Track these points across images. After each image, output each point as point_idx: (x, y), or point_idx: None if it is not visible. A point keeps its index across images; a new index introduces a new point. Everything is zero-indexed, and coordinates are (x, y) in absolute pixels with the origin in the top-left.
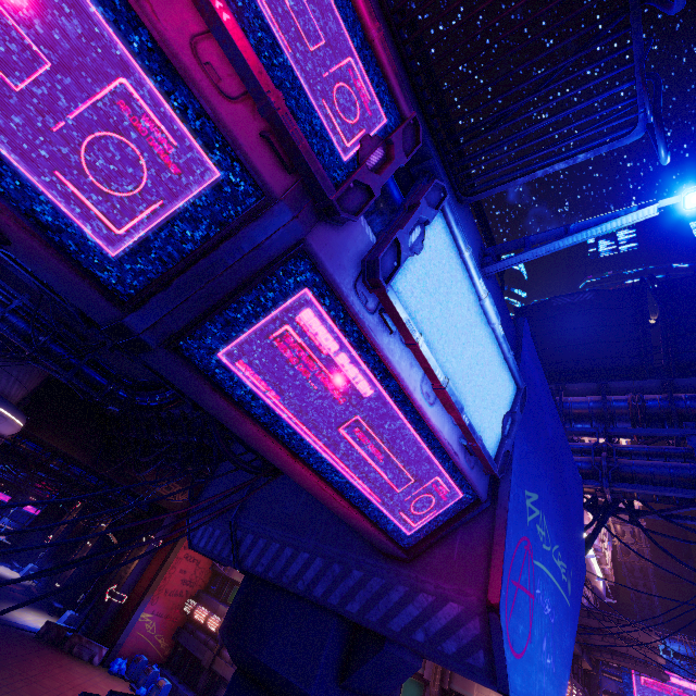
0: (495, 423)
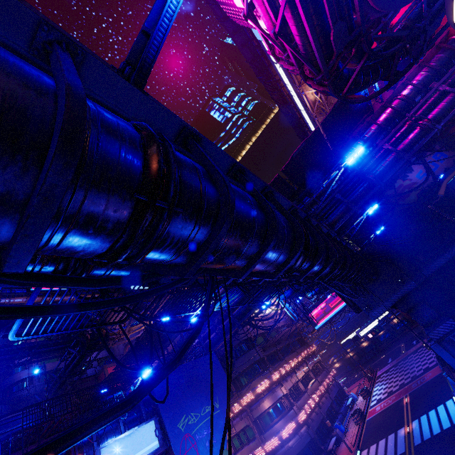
0: (153, 439)
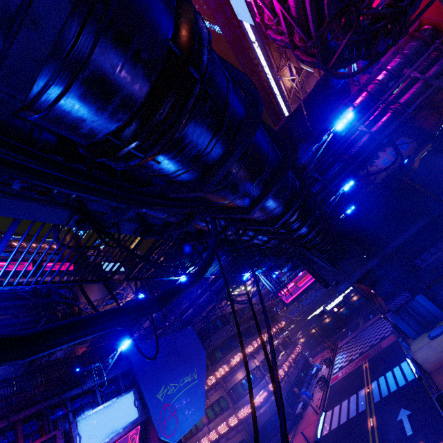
0: (132, 410)
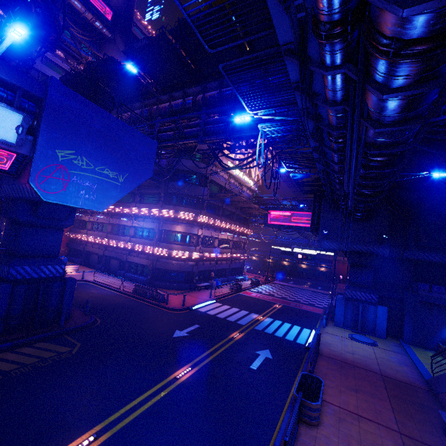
0: (9, 131)
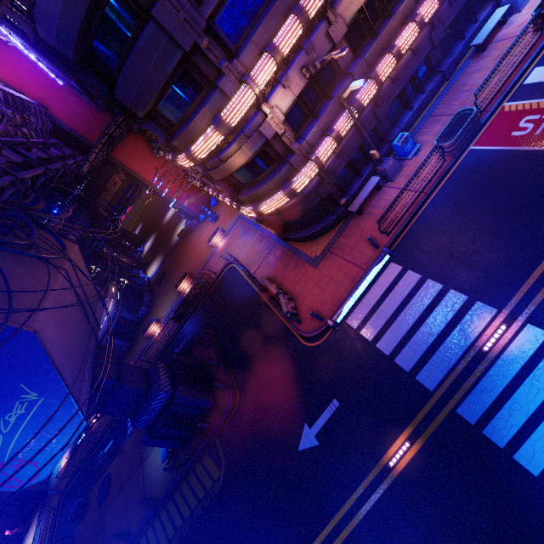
0: None
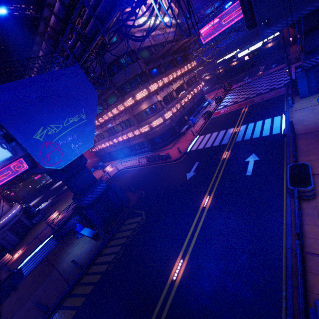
0: (0, 152)
